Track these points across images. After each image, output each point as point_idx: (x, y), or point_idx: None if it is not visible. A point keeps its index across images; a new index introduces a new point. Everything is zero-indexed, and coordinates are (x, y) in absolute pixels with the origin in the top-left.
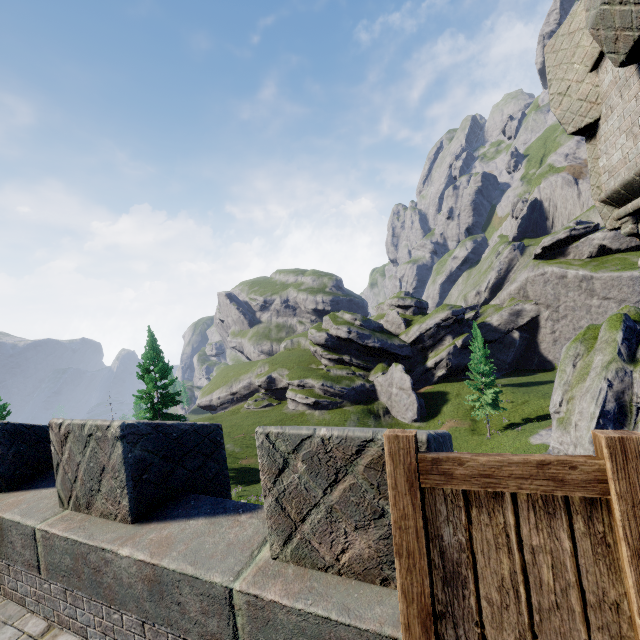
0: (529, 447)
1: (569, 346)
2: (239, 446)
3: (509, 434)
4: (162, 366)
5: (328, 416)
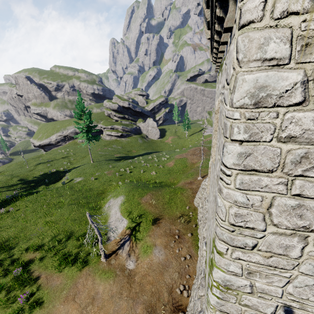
0: (205, 136)
1: None
2: (105, 152)
3: (194, 136)
4: (90, 112)
5: (129, 139)
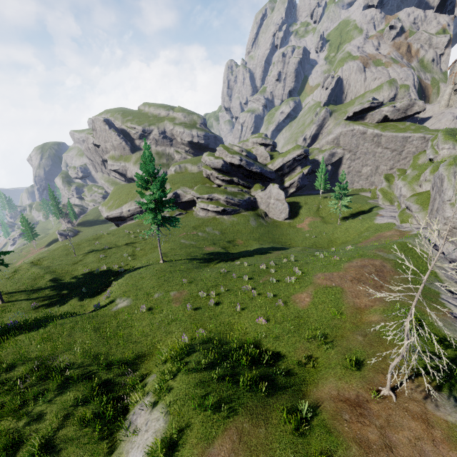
0: (379, 225)
1: (448, 168)
2: (191, 240)
3: (354, 221)
4: (163, 176)
5: (235, 219)
